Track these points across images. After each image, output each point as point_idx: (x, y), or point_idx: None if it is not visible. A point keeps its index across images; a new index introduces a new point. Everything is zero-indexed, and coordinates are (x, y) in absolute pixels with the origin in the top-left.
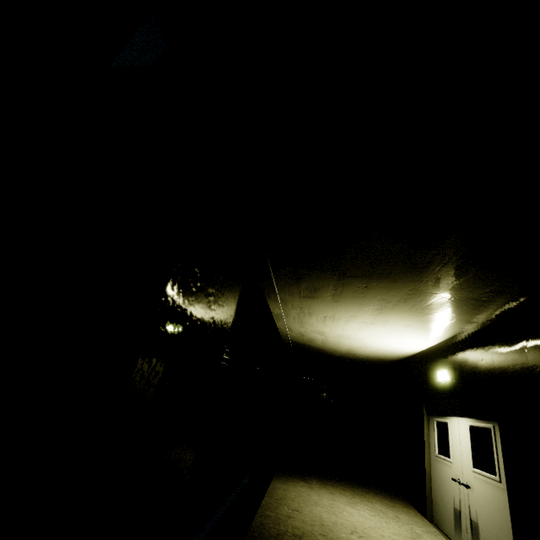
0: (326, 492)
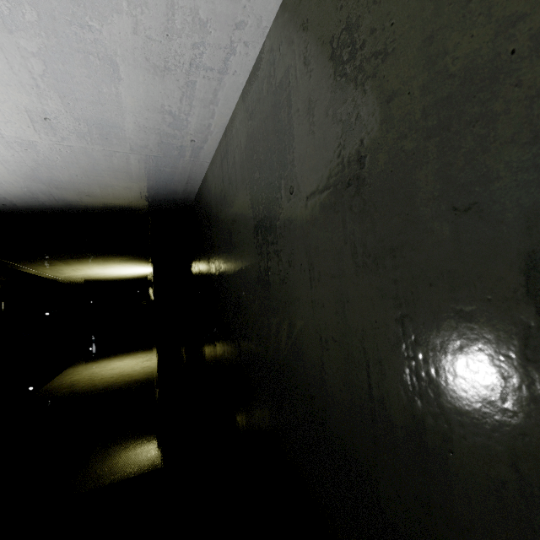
0: (108, 361)
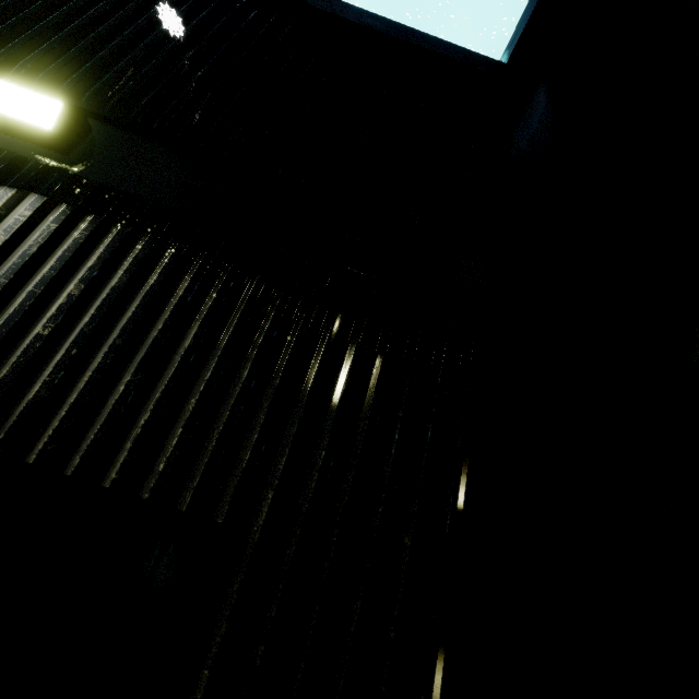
0: None
